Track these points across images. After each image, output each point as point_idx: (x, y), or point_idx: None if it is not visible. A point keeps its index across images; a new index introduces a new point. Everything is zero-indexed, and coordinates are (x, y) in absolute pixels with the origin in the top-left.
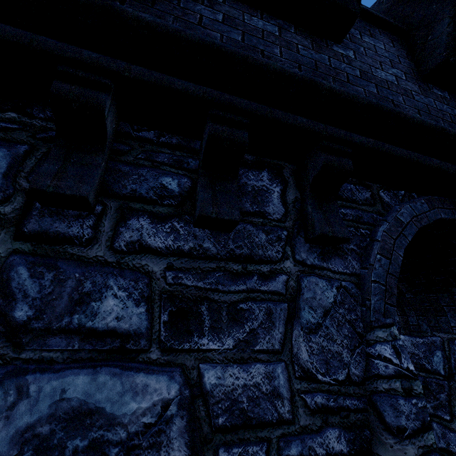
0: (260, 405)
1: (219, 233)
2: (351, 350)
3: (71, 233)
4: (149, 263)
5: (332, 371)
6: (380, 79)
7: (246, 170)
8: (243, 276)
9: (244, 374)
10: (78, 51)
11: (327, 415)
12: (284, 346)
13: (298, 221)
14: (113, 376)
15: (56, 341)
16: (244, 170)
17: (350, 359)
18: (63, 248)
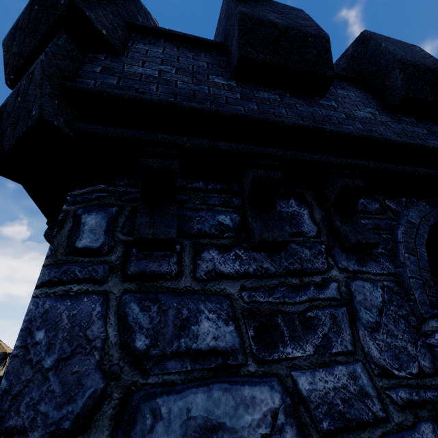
0: (354, 406)
1: (273, 254)
2: (414, 344)
3: (162, 270)
4: (226, 287)
5: (404, 365)
6: (360, 117)
7: (277, 201)
8: (302, 287)
9: (330, 377)
10: (154, 135)
11: (415, 409)
12: (356, 346)
13: (330, 235)
14: (224, 391)
15: (172, 364)
16: (276, 201)
17: (415, 352)
18: (159, 283)
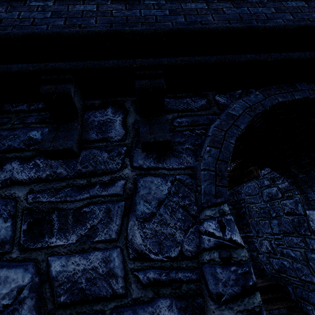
0: (96, 284)
1: (70, 160)
2: (184, 230)
3: None
4: (16, 191)
5: (165, 250)
6: (189, 10)
7: (94, 111)
8: (87, 187)
9: (84, 261)
10: None
11: (159, 287)
12: (120, 235)
13: (137, 137)
14: None
15: None
16: (92, 112)
17: (183, 238)
18: None
